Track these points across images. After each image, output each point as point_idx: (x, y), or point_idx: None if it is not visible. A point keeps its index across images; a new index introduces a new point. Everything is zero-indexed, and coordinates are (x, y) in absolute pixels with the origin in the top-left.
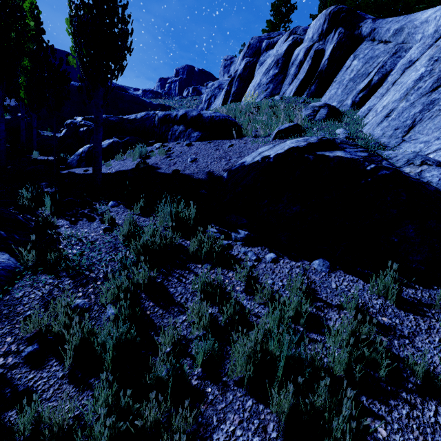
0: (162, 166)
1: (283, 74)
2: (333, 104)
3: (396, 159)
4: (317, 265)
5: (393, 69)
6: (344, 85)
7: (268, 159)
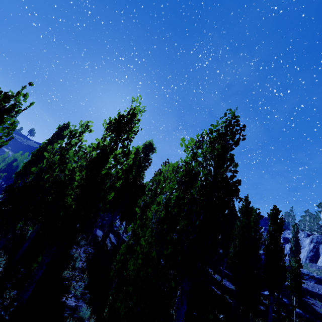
0: (309, 289)
1: None
2: None
3: None
4: None
5: None
6: None
7: None
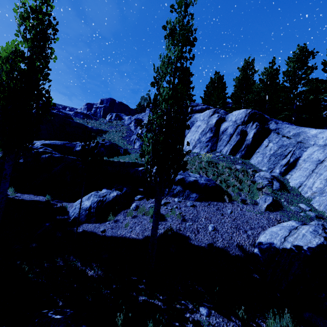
0: (188, 233)
1: (216, 137)
2: (264, 168)
3: None
4: None
5: (301, 157)
6: (267, 157)
7: (304, 251)
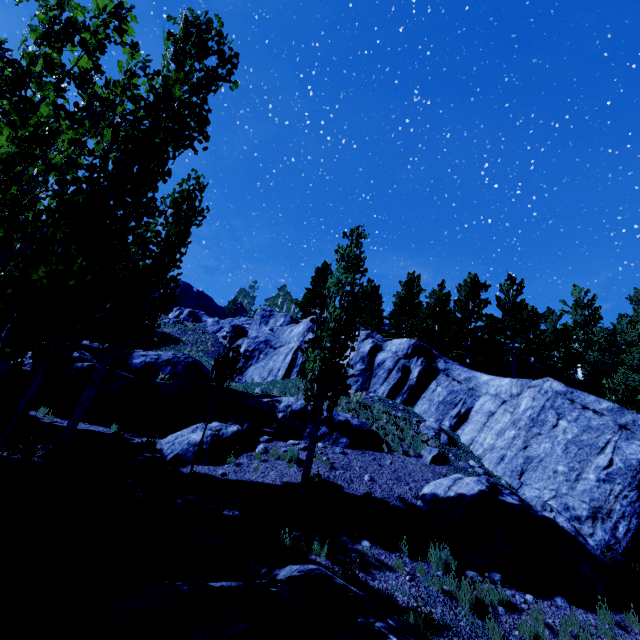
0: (340, 482)
1: (370, 371)
2: (432, 419)
3: (534, 503)
4: (560, 602)
5: (473, 407)
6: (435, 404)
7: (466, 498)
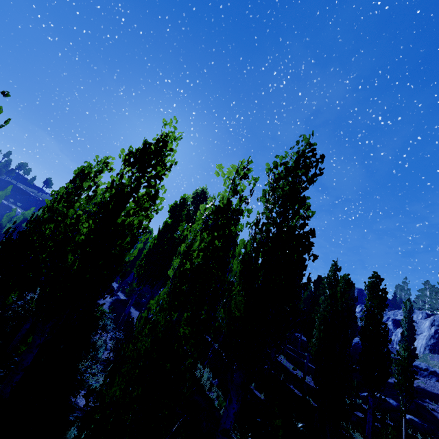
0: (428, 389)
1: None
2: None
3: None
4: None
5: None
6: None
7: None
